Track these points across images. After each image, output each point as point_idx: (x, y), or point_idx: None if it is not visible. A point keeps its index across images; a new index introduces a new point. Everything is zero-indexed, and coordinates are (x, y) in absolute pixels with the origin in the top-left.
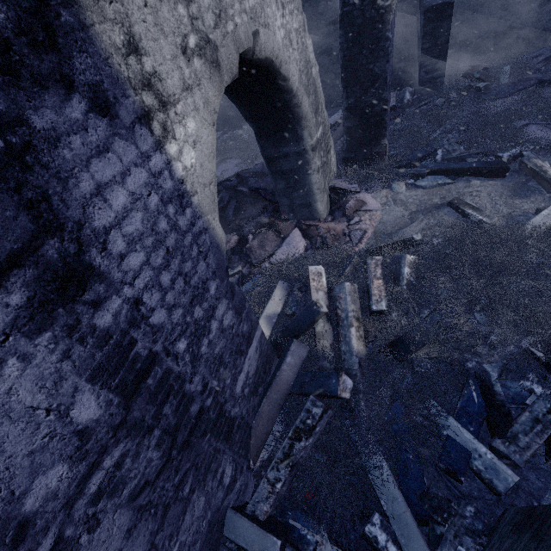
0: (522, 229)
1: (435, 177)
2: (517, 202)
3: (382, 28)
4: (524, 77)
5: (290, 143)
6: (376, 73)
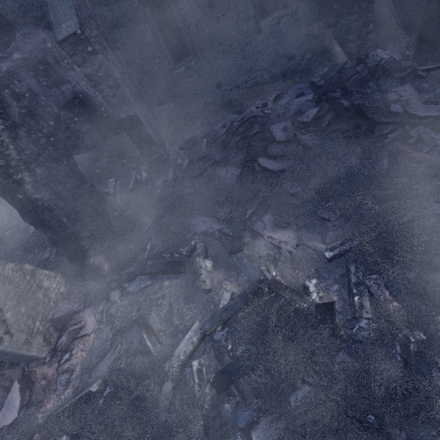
0: (167, 364)
1: (141, 279)
2: (185, 310)
3: (27, 194)
4: (211, 152)
5: None
6: (49, 219)
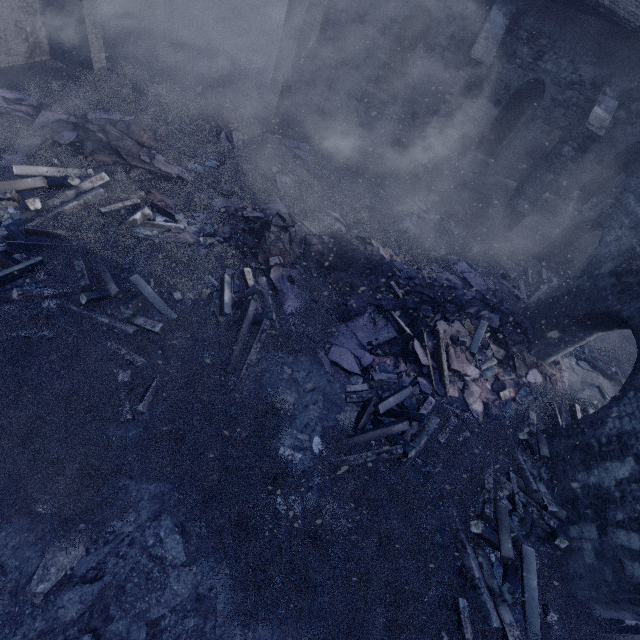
0: None
1: (585, 363)
2: None
3: None
4: None
5: (584, 333)
6: None
